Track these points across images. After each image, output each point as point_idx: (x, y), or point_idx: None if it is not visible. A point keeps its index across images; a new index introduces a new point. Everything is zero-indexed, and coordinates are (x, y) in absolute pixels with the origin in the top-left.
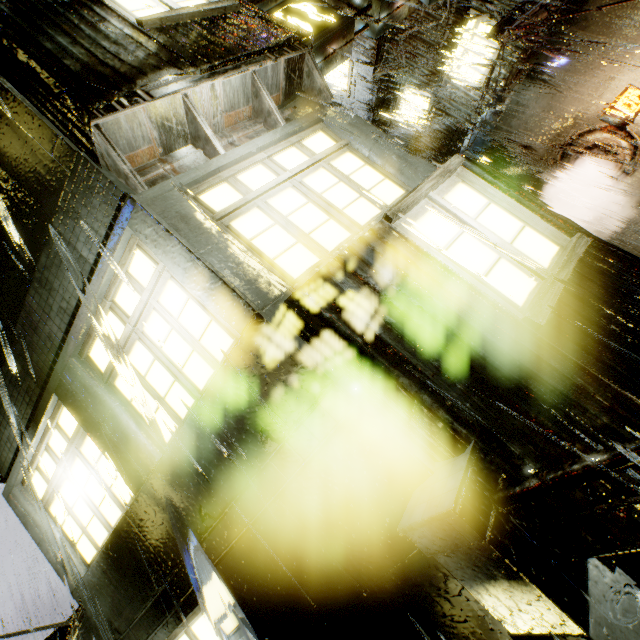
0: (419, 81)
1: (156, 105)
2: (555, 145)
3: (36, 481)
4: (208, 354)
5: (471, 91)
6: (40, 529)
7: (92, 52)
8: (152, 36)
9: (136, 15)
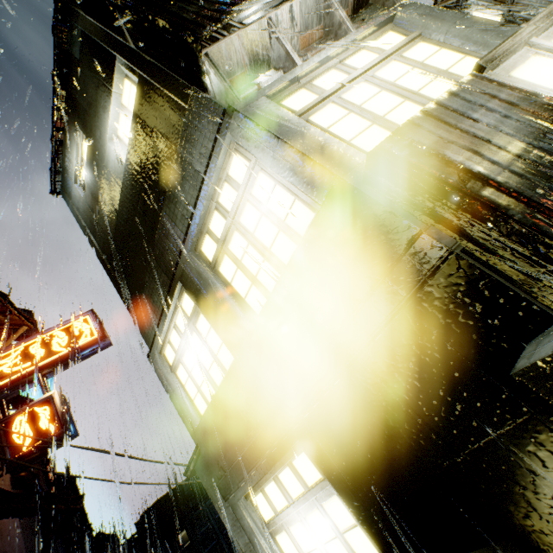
0: (487, 1)
1: (247, 31)
2: None
3: (168, 352)
4: (292, 231)
5: None
6: (171, 386)
7: (201, 6)
8: None
9: None
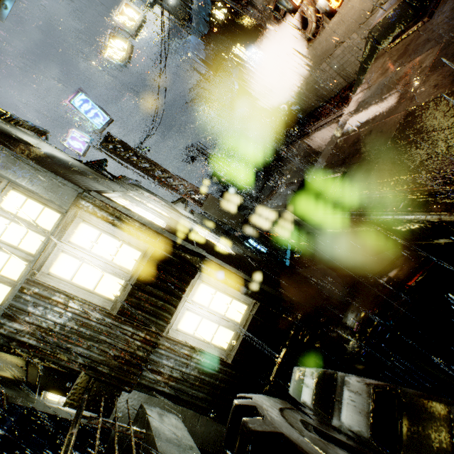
0: None
1: None
2: (268, 1)
3: None
4: None
5: None
6: None
7: None
8: None
9: None
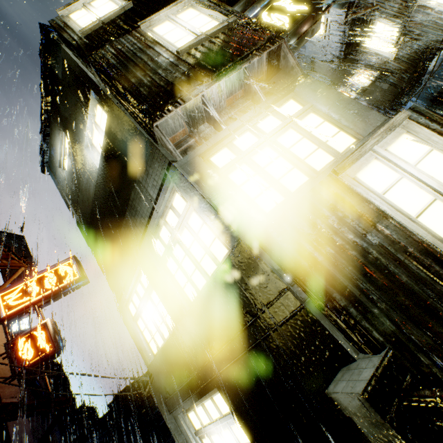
0: (388, 15)
1: (186, 106)
2: None
3: (131, 307)
4: (214, 256)
5: (442, 14)
6: (133, 331)
7: (153, 79)
8: (184, 59)
9: (176, 45)
